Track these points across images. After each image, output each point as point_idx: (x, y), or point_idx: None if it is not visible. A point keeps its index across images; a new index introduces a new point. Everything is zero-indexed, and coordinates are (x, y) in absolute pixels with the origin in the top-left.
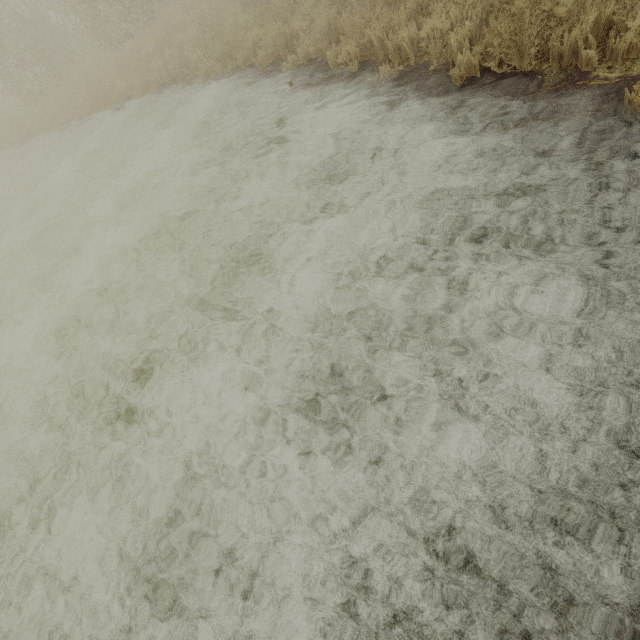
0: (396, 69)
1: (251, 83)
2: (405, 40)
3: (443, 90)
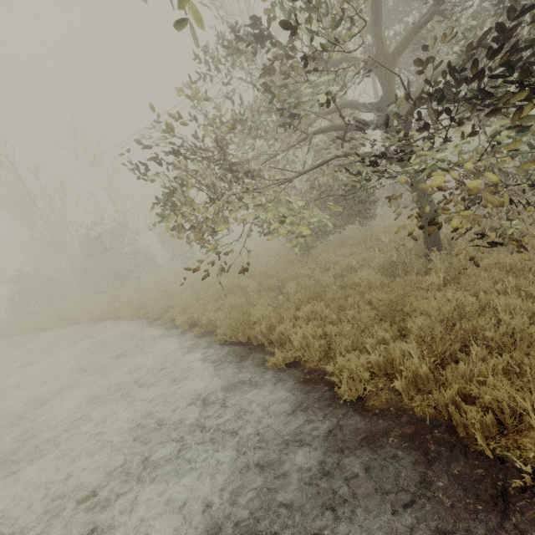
0: (201, 331)
1: (141, 326)
2: (205, 319)
3: (213, 345)
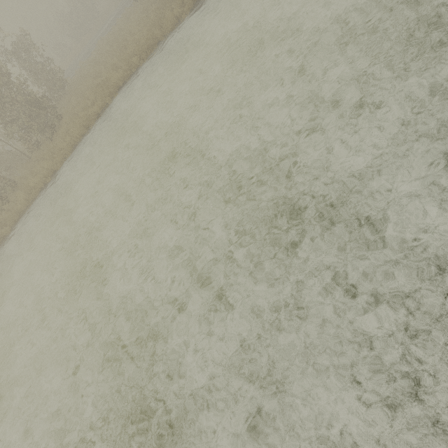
0: None
1: (175, 33)
2: None
3: None
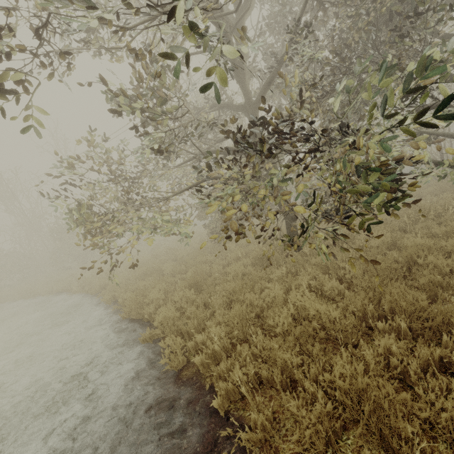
0: (118, 307)
1: (82, 300)
2: (122, 297)
3: (119, 320)
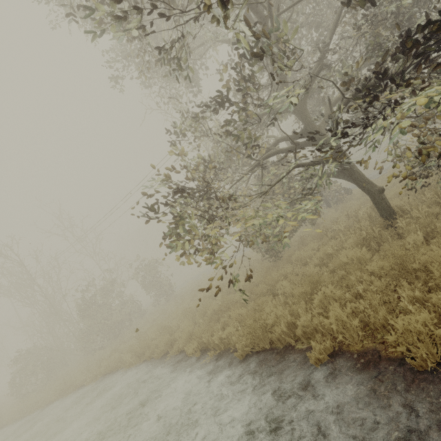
0: (216, 353)
1: (149, 368)
2: (217, 339)
3: (236, 363)
